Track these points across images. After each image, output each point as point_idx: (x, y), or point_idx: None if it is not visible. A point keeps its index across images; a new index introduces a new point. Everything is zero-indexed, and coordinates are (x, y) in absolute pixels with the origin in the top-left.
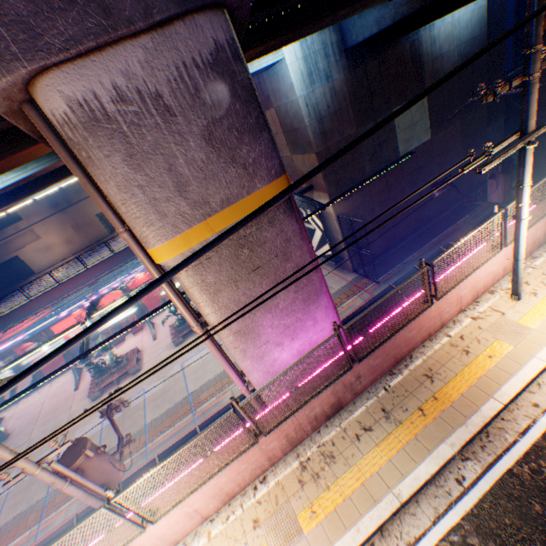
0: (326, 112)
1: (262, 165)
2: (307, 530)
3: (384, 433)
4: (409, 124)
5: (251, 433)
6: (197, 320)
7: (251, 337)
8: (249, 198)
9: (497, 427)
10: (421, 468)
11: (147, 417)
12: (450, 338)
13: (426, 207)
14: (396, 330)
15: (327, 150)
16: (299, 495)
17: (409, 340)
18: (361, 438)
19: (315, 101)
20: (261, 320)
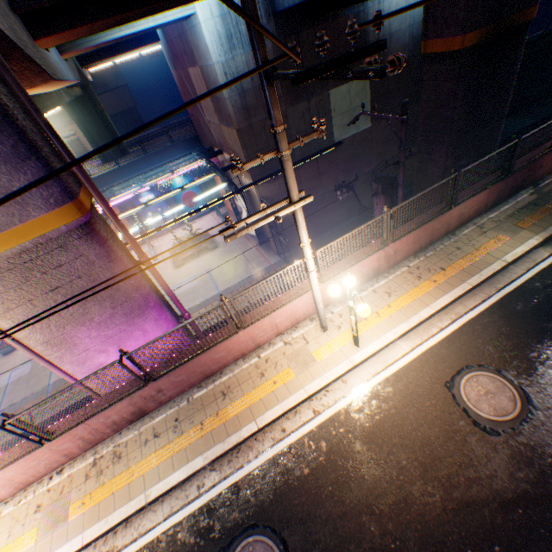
0: (250, 84)
1: (35, 194)
2: (72, 517)
3: (166, 441)
4: (348, 108)
5: (33, 440)
6: (2, 329)
7: (66, 346)
8: (25, 225)
9: (249, 446)
10: (175, 475)
11: (52, 377)
12: (259, 359)
13: (361, 197)
14: (198, 354)
15: (250, 128)
16: (81, 487)
17: (219, 360)
18: (149, 443)
19: (236, 70)
20: (75, 332)
